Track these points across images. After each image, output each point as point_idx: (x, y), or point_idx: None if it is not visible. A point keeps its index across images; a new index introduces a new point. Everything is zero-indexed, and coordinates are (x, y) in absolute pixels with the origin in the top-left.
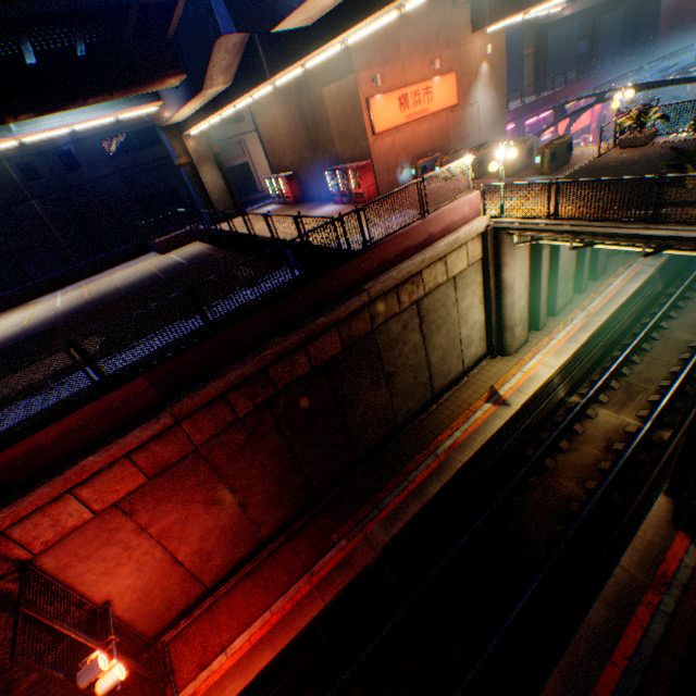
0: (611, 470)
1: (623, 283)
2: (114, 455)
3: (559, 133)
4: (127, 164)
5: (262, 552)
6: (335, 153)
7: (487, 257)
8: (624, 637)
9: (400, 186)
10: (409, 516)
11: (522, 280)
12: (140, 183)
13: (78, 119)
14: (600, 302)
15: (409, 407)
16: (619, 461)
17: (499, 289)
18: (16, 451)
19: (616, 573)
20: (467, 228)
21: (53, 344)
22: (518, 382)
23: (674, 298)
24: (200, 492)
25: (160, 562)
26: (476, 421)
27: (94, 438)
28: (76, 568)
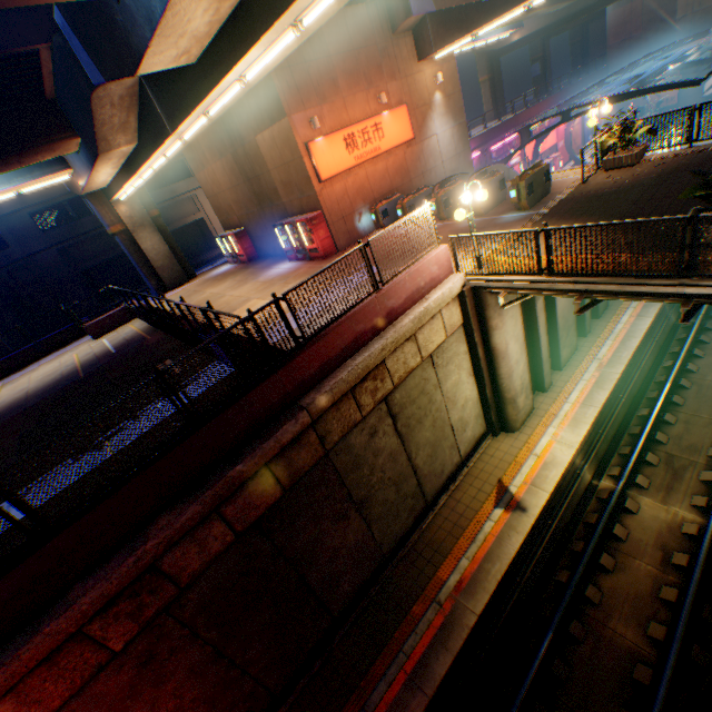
0: (681, 603)
1: (632, 319)
2: None
3: (527, 154)
4: (63, 236)
5: None
6: (282, 205)
7: (470, 321)
8: None
9: (361, 234)
10: None
11: (517, 341)
12: (81, 254)
13: None
14: (611, 347)
15: (396, 528)
16: (689, 589)
17: (491, 357)
18: None
19: None
20: (438, 293)
21: None
22: (531, 471)
23: (694, 331)
24: None
25: None
26: (487, 539)
27: None
28: None
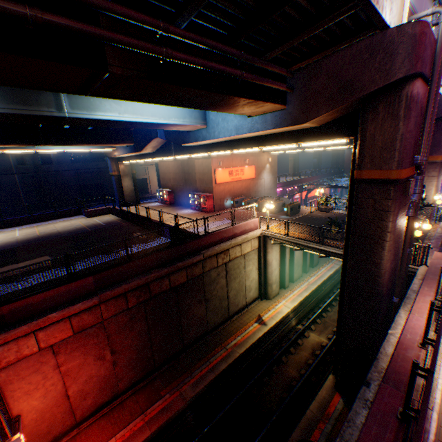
0: (313, 364)
1: (325, 270)
2: (65, 314)
3: (303, 195)
4: (80, 167)
5: (116, 401)
6: (196, 186)
7: (260, 247)
8: None
9: (225, 207)
10: (207, 381)
11: (276, 260)
12: (83, 177)
13: (71, 147)
14: (314, 278)
15: (215, 320)
16: (316, 359)
17: (265, 263)
18: (20, 303)
19: (307, 412)
20: (252, 233)
21: (18, 256)
22: (272, 313)
23: None
24: (96, 348)
25: (58, 393)
26: (249, 331)
27: (57, 304)
28: (14, 384)
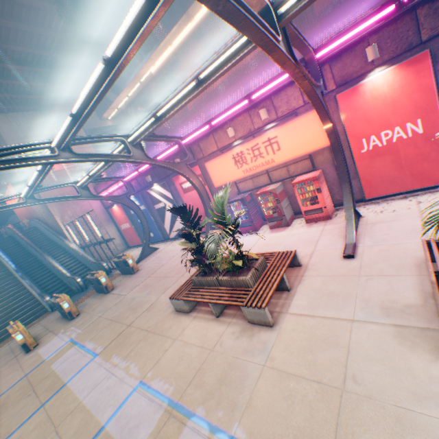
0: None
1: None
2: None
3: (217, 174)
4: None
5: None
6: None
7: None
8: None
9: None
10: None
11: None
12: None
13: None
14: None
15: None
16: None
17: None
18: None
19: None
20: None
21: None
22: None
23: None
24: None
25: None
26: None
27: None
28: None
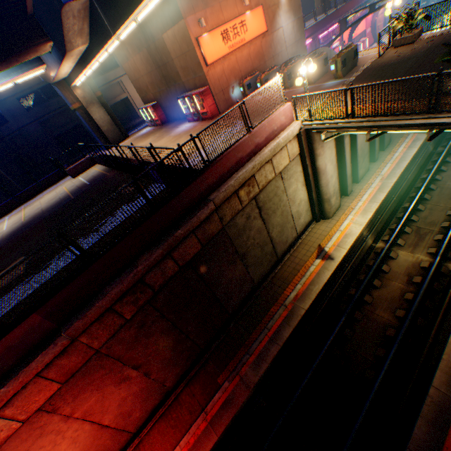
0: (414, 300)
1: (405, 150)
2: (24, 380)
3: (344, 40)
4: (41, 113)
5: (170, 398)
6: (182, 84)
7: (303, 152)
8: (445, 450)
9: (234, 101)
10: (271, 358)
11: (332, 163)
12: (53, 125)
13: None
14: (390, 167)
15: (261, 271)
16: (419, 293)
17: (316, 174)
18: None
19: (431, 393)
20: (284, 134)
21: None
22: (337, 239)
23: (443, 155)
24: (109, 377)
25: (90, 431)
26: (311, 274)
27: (4, 370)
28: None
